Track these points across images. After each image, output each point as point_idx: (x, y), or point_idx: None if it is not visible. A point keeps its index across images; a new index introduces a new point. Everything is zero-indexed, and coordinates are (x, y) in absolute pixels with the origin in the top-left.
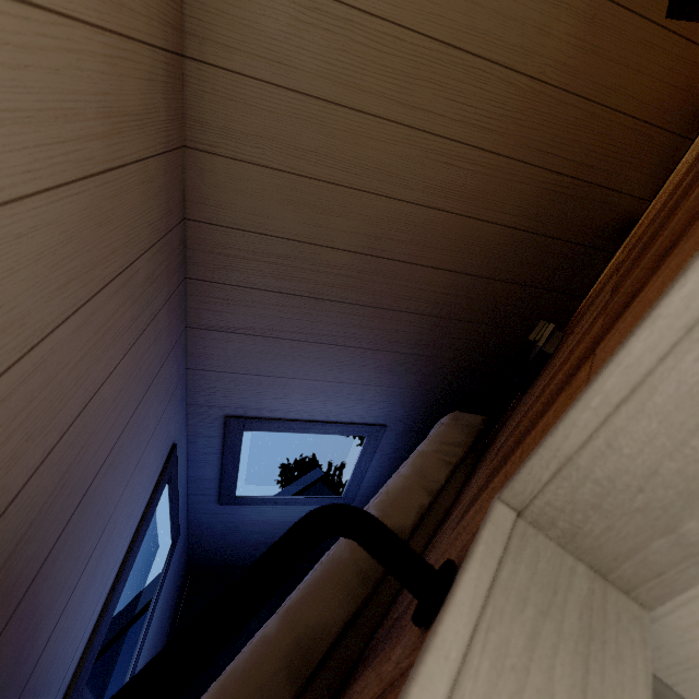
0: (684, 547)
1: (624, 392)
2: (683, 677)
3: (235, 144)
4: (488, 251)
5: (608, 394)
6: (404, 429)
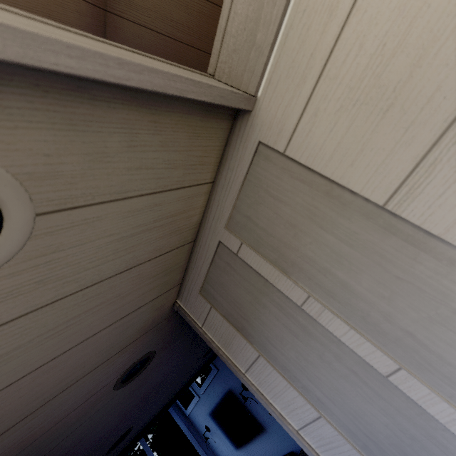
0: (258, 50)
1: None
2: (270, 135)
3: (135, 13)
4: None
5: None
6: None
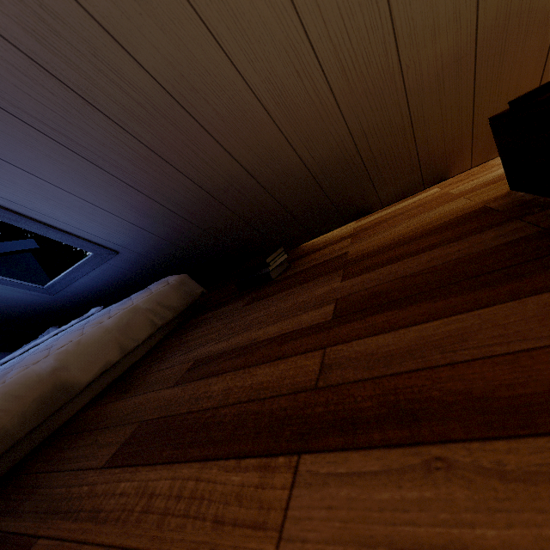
0: None
1: None
2: None
3: None
4: (281, 173)
5: None
6: (136, 261)
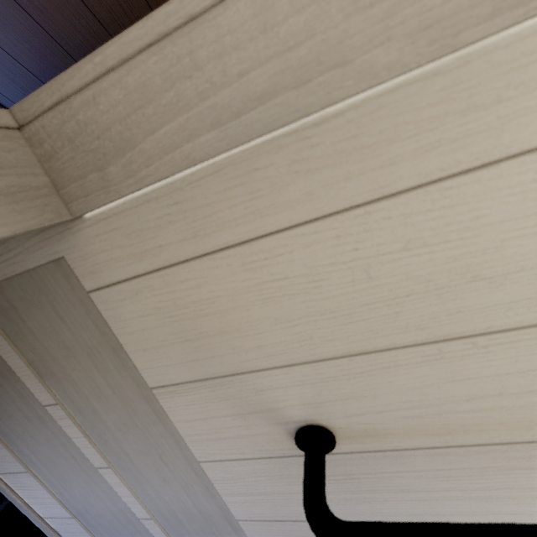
0: (104, 182)
1: (115, 62)
2: (80, 264)
3: None
4: None
5: (107, 58)
6: None
